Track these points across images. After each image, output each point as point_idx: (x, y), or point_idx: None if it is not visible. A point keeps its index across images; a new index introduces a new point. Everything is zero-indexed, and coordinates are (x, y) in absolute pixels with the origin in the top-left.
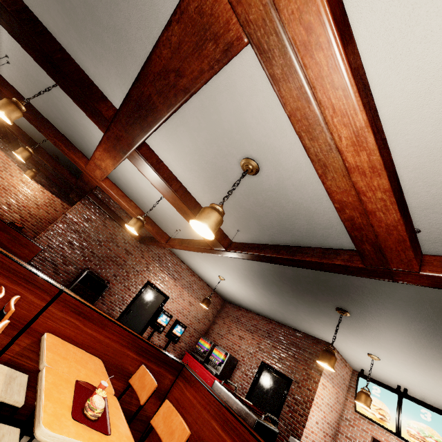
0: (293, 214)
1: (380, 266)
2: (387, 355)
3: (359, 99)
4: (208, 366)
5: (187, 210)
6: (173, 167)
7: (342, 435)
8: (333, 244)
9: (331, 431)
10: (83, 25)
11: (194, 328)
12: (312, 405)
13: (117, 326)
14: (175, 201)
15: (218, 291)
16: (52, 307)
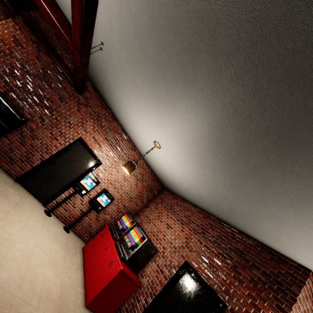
0: None
1: None
2: None
3: None
4: (120, 246)
5: None
6: None
7: None
8: None
9: None
10: None
11: (124, 204)
12: None
13: None
14: None
15: (157, 174)
16: None
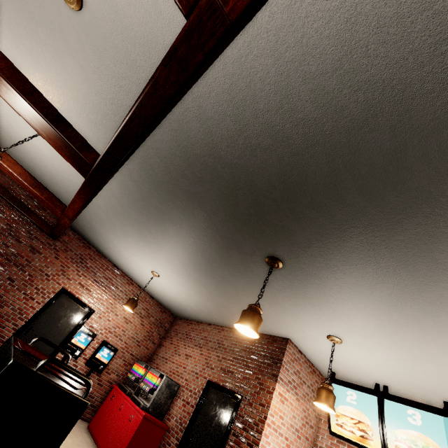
0: (150, 72)
1: None
2: (345, 327)
3: None
4: (138, 397)
5: (19, 99)
6: (23, 67)
7: None
8: (209, 109)
9: None
10: None
11: (131, 353)
12: (265, 425)
13: None
14: (0, 85)
15: (164, 303)
16: None
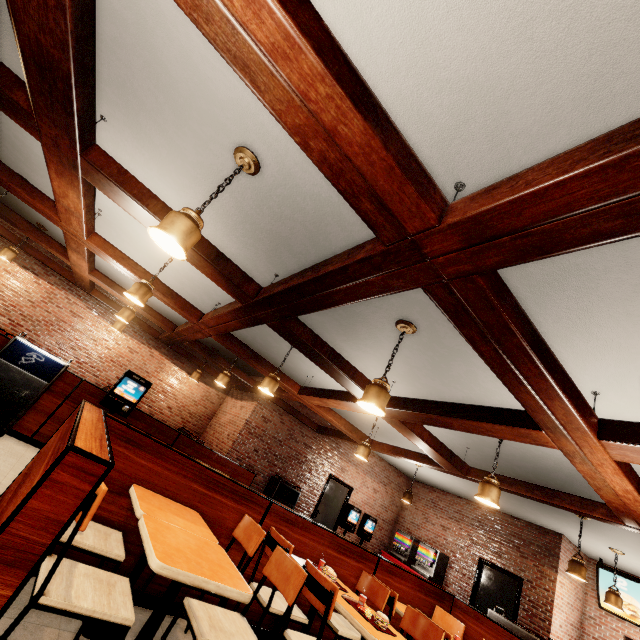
0: (540, 456)
1: (637, 528)
2: (632, 551)
3: (630, 484)
4: (417, 567)
5: (433, 451)
6: None
7: (589, 636)
8: (580, 479)
9: (576, 632)
10: (360, 340)
11: (382, 519)
12: (553, 607)
13: (410, 575)
14: (422, 444)
15: (403, 470)
16: (376, 572)
